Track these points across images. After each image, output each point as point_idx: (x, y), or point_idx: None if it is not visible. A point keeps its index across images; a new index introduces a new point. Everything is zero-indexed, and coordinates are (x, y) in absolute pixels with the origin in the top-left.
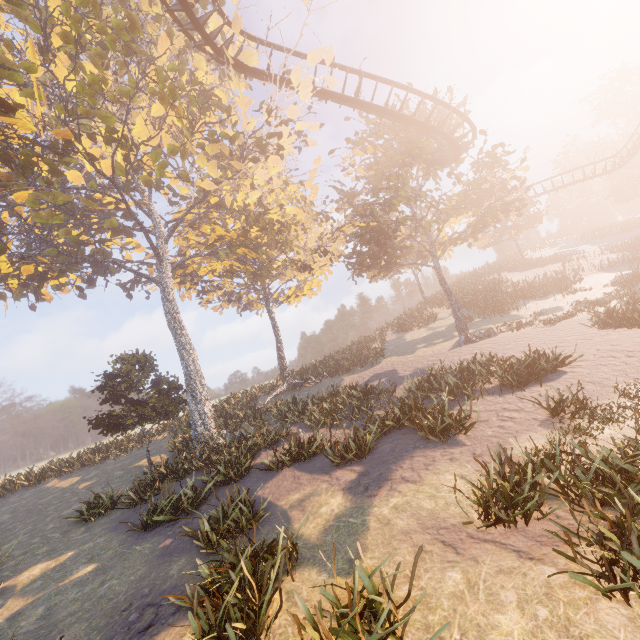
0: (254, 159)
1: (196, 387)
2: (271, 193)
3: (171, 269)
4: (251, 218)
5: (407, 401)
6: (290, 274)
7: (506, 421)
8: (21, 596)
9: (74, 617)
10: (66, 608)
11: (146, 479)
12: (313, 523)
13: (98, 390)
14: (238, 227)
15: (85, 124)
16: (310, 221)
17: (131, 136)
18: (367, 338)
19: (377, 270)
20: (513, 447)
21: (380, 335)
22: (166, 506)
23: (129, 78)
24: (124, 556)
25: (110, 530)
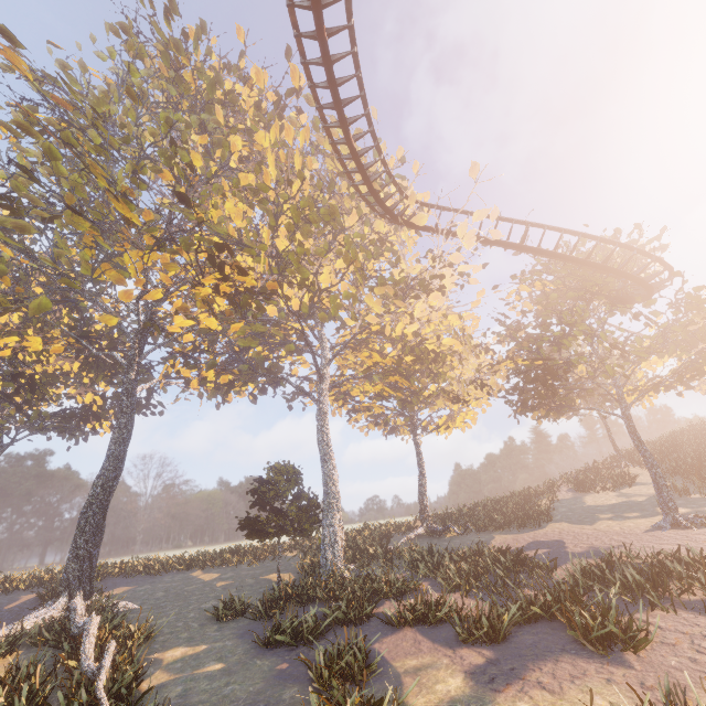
0: (416, 296)
1: (332, 509)
2: (429, 324)
3: (329, 389)
4: (407, 348)
5: (563, 586)
6: (441, 404)
7: (703, 654)
8: (166, 671)
9: (203, 705)
10: (198, 695)
11: (273, 595)
12: (425, 697)
13: (251, 493)
14: (394, 355)
15: (287, 275)
16: (467, 352)
17: (318, 284)
18: (532, 490)
19: (545, 411)
20: (704, 693)
21: (550, 489)
22: (288, 628)
23: (324, 244)
24: (246, 665)
25: (237, 636)
